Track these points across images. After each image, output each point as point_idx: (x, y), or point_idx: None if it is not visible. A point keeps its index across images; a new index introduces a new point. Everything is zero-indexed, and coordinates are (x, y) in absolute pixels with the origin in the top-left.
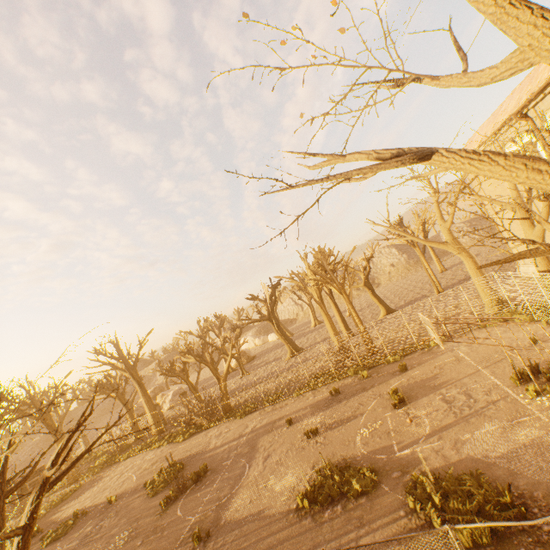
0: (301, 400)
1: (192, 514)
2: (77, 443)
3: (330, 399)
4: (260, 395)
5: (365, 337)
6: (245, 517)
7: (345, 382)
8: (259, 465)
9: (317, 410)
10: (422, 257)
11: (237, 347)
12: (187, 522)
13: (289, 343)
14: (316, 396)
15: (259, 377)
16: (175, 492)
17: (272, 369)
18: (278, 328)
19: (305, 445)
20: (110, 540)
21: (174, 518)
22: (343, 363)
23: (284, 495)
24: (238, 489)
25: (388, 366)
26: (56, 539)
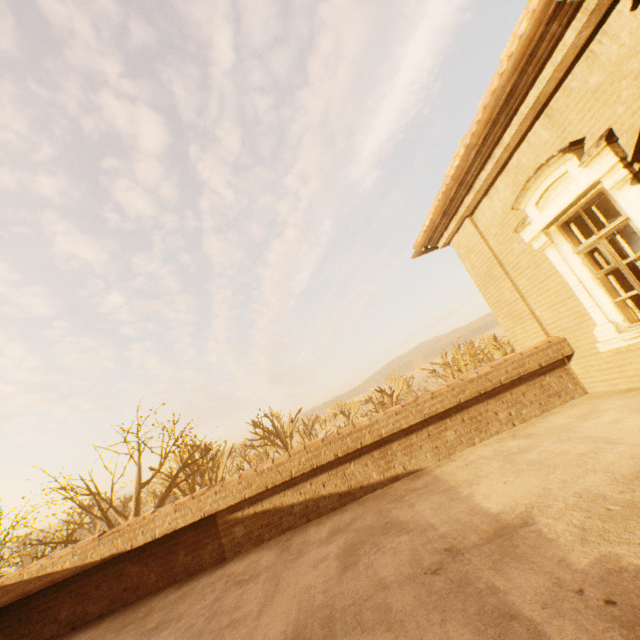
0: None
1: None
2: None
3: None
4: None
5: None
6: None
7: None
8: None
9: None
10: None
11: None
12: None
13: None
14: None
15: None
16: None
17: None
18: None
19: None
20: None
21: None
22: None
23: None
24: None
25: None
26: None
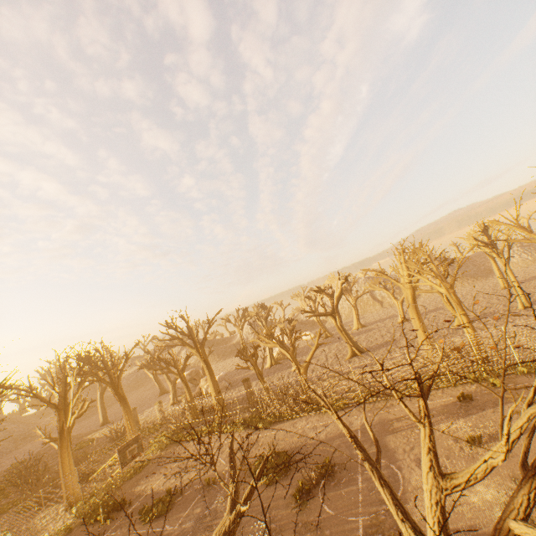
0: (413, 402)
1: (352, 514)
2: (111, 415)
3: (461, 405)
4: (341, 392)
5: (475, 343)
6: (451, 531)
7: (468, 389)
8: (413, 468)
9: (451, 415)
10: (507, 268)
11: (292, 340)
12: (353, 523)
13: (350, 342)
14: (434, 400)
15: (320, 373)
16: (309, 485)
17: (333, 366)
18: (340, 325)
19: (472, 453)
20: (242, 529)
21: (325, 516)
22: (449, 368)
23: (496, 511)
24: (405, 493)
25: (524, 377)
26: (157, 516)
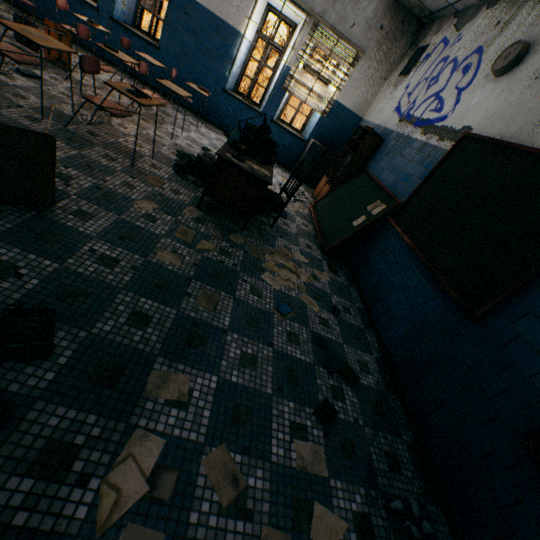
0: None
1: None
2: None
3: None
4: None
5: None
6: None
7: None
8: None
9: None
10: None
11: None
12: None
13: None
14: None
15: None
16: None
17: None
18: None
19: None
20: None
21: None
22: None
23: None
24: None
25: None
26: None
